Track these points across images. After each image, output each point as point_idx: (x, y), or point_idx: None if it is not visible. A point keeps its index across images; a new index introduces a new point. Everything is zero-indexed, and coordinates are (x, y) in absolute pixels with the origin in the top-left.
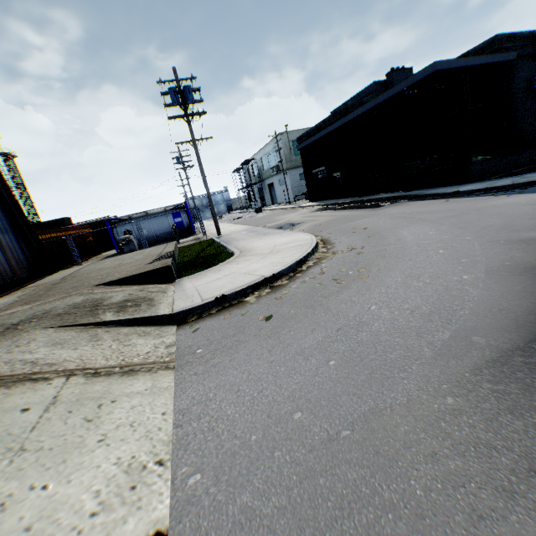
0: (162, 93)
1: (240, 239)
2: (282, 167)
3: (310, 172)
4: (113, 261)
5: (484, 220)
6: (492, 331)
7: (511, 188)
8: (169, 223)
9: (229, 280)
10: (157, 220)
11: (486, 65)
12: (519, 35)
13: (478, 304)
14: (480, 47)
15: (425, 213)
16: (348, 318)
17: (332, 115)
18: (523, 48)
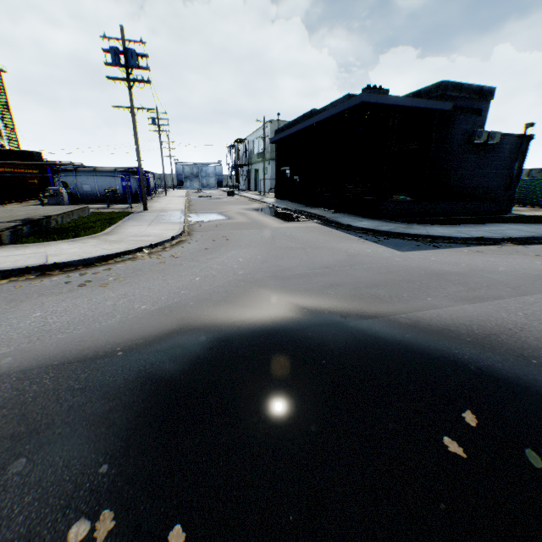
0: (103, 50)
1: (140, 220)
2: (264, 155)
3: (279, 168)
4: (1, 211)
5: (291, 259)
6: (31, 356)
7: (385, 235)
8: (117, 184)
9: (24, 258)
10: (103, 179)
11: (420, 109)
12: (467, 87)
13: (86, 332)
14: (429, 88)
15: (288, 239)
16: (3, 319)
17: (301, 117)
18: (470, 101)
